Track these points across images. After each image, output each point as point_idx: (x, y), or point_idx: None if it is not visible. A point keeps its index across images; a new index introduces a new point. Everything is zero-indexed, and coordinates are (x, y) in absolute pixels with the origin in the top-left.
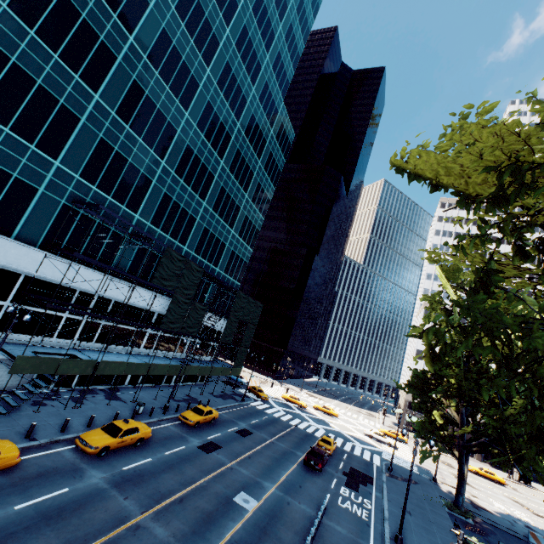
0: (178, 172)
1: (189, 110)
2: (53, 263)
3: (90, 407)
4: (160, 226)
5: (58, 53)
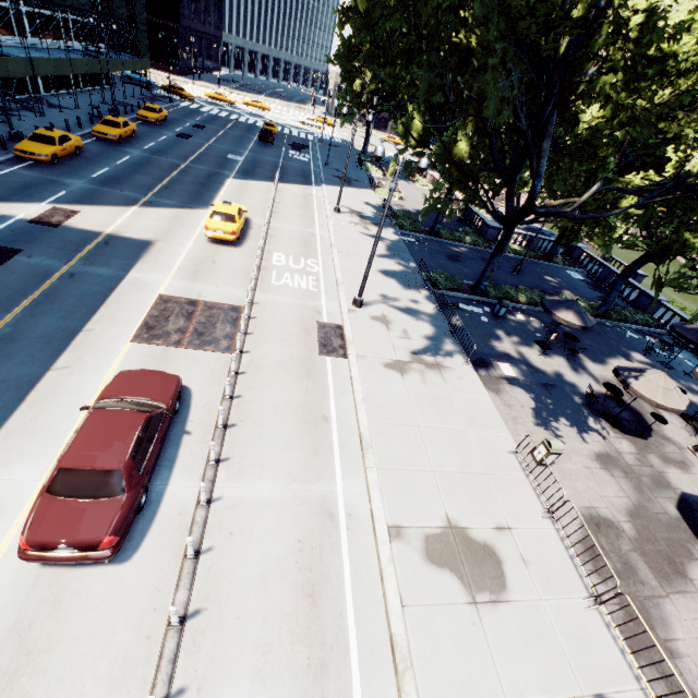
0: None
1: None
2: None
3: (53, 115)
4: None
5: None
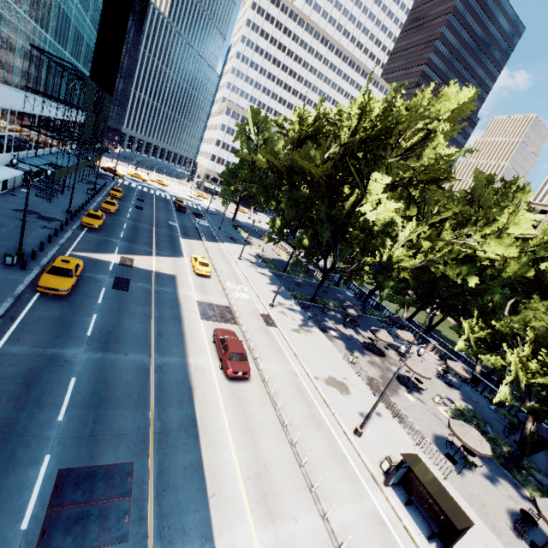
0: None
1: None
2: (27, 99)
3: (67, 193)
4: (57, 40)
5: None
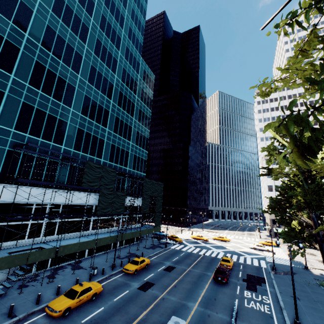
0: (84, 113)
1: (80, 73)
2: (10, 190)
3: (60, 279)
4: (81, 150)
5: None
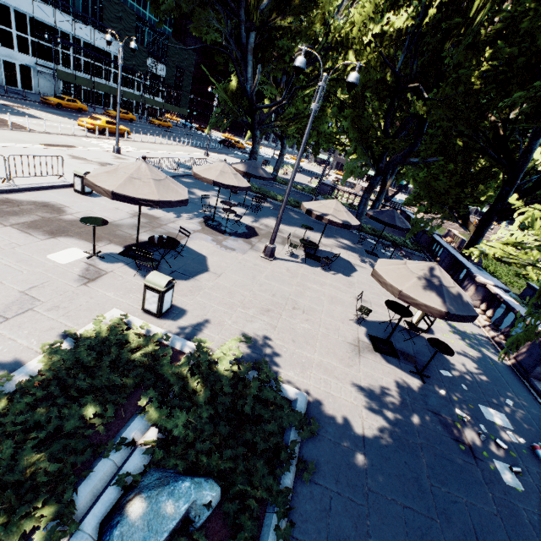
0: None
1: None
2: (38, 6)
3: (99, 110)
4: None
5: None
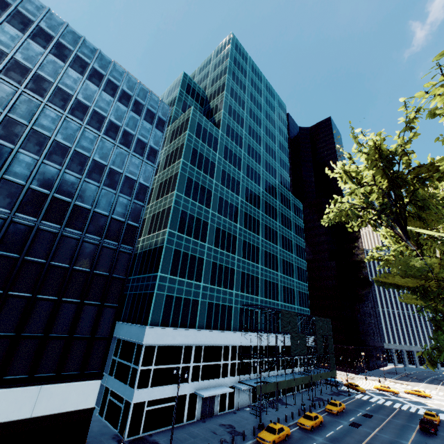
0: (265, 266)
1: (260, 234)
2: (243, 336)
3: (281, 410)
4: (267, 297)
5: (225, 250)
